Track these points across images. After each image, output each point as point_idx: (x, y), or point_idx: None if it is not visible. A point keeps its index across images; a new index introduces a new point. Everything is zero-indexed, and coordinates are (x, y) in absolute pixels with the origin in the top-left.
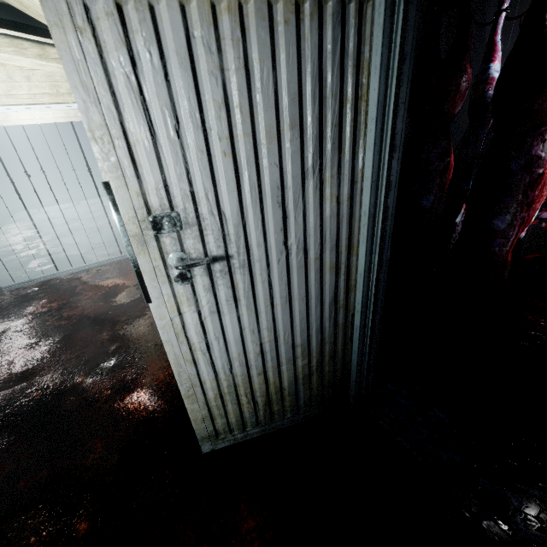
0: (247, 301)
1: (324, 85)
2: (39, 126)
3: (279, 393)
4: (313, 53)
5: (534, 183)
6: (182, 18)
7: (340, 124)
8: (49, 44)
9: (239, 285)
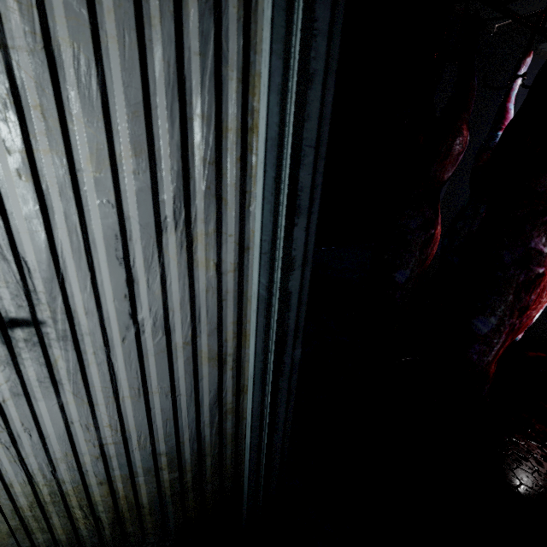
0: (74, 386)
1: (188, 101)
2: None
3: (134, 510)
4: (167, 48)
5: (533, 284)
6: None
7: (218, 162)
8: None
9: (60, 364)
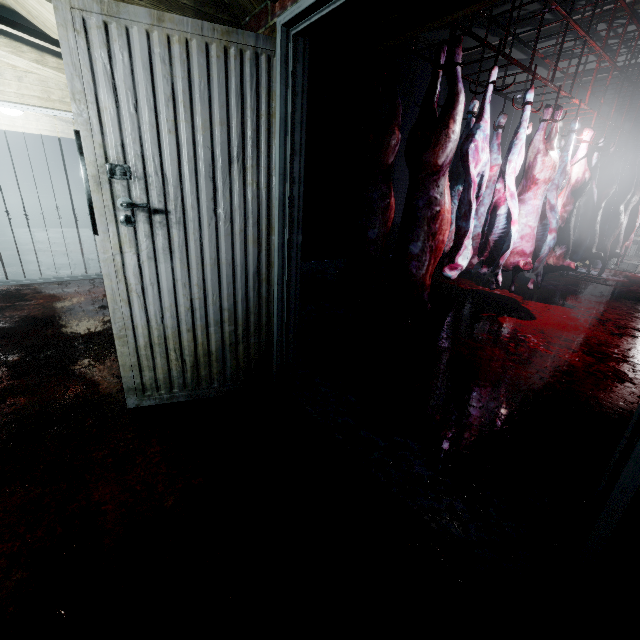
0: (181, 255)
1: (245, 102)
2: (16, 139)
3: (206, 356)
4: (237, 80)
5: (432, 217)
6: (147, 40)
7: (258, 130)
8: (50, 53)
9: (175, 239)
